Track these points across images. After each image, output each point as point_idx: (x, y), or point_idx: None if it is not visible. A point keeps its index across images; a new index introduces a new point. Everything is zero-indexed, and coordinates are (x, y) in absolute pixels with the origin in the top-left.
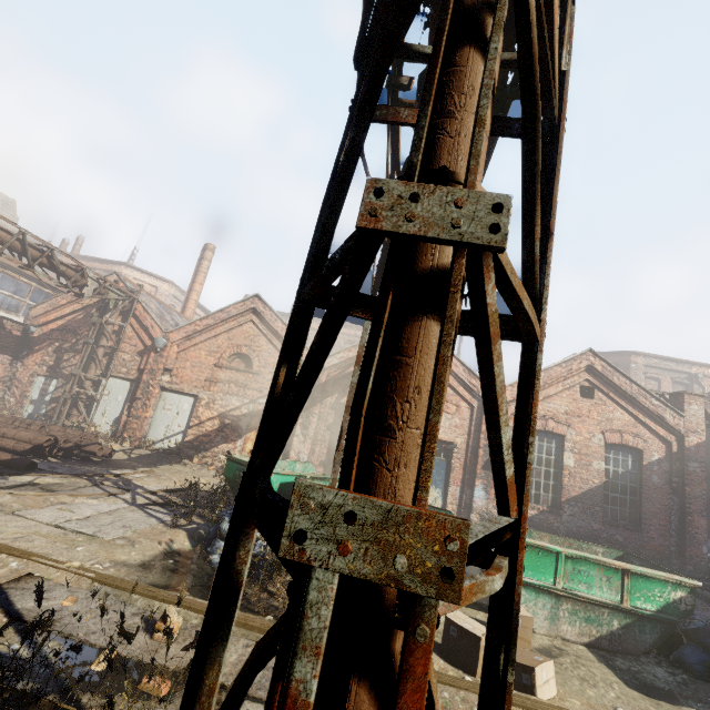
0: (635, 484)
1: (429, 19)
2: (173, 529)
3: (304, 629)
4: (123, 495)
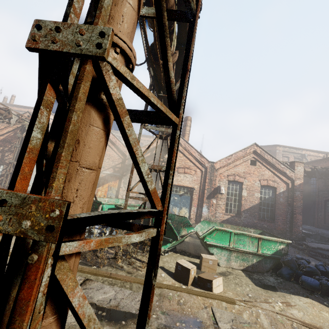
0: (272, 202)
1: None
2: None
3: None
4: None
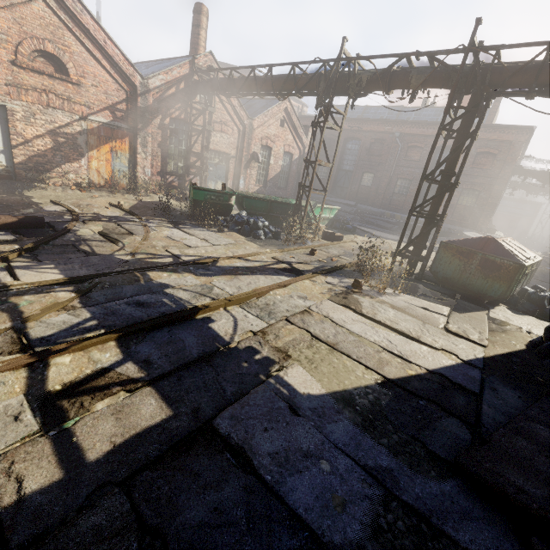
0: (288, 170)
1: (448, 78)
2: (227, 233)
3: (442, 223)
4: (149, 225)
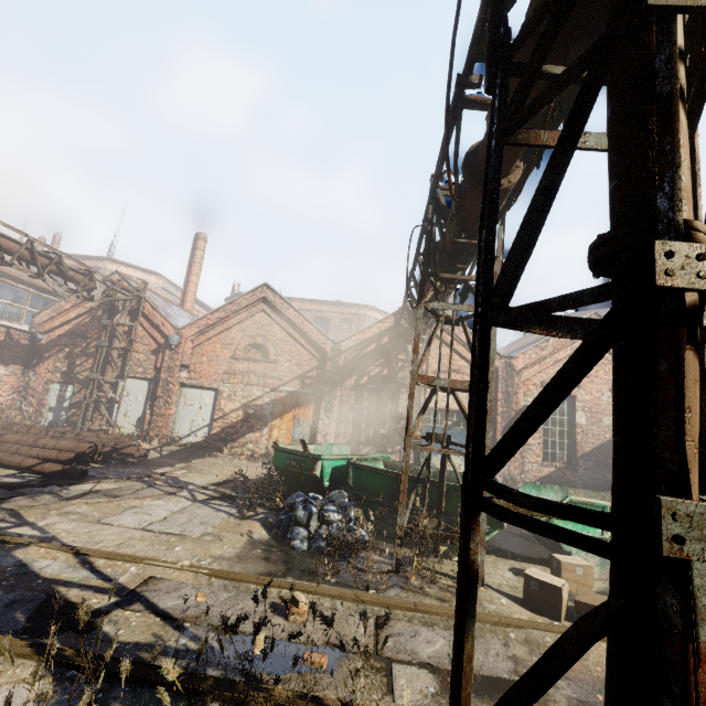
0: None
1: None
2: (246, 521)
3: (698, 606)
4: (181, 493)
